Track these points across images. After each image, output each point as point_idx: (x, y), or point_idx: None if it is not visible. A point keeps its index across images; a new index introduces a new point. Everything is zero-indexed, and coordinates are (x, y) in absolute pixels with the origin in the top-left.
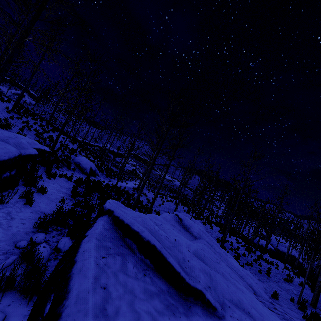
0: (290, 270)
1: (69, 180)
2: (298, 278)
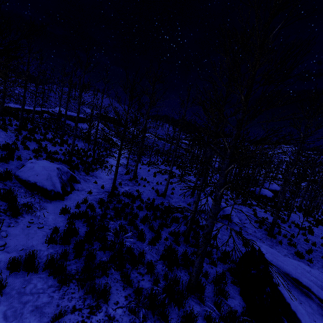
0: (317, 226)
1: (31, 271)
2: None
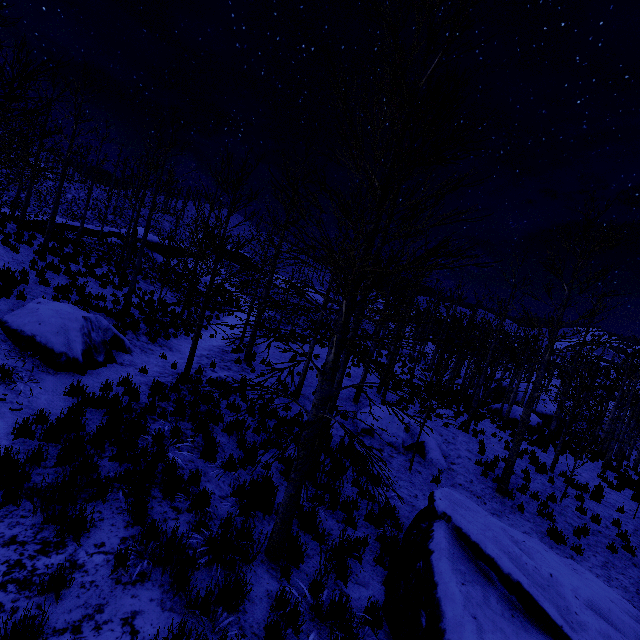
0: (619, 489)
1: None
2: None
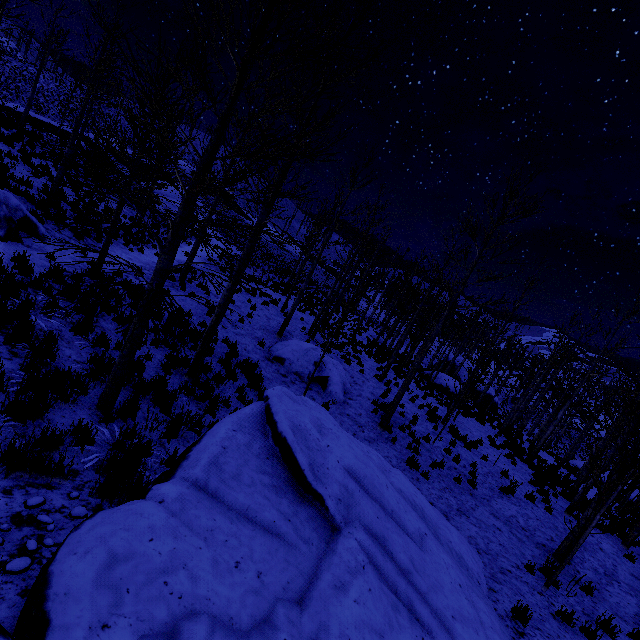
0: (498, 448)
1: None
2: (514, 465)
